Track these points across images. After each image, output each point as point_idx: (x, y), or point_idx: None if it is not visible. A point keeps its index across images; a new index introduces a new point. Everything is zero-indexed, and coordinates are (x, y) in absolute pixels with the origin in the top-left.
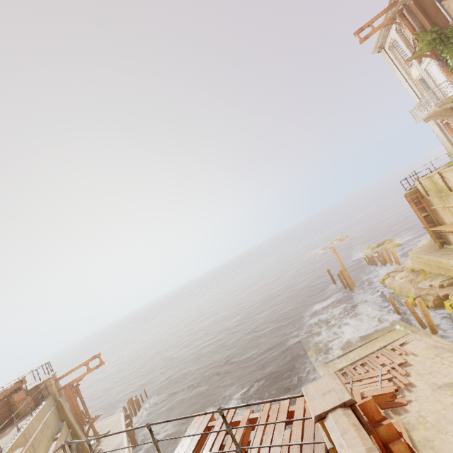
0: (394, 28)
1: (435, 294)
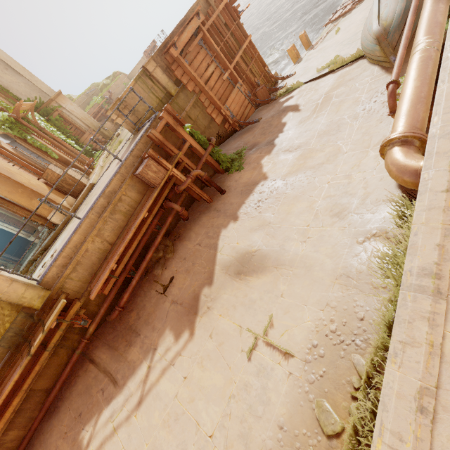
0: None
1: None
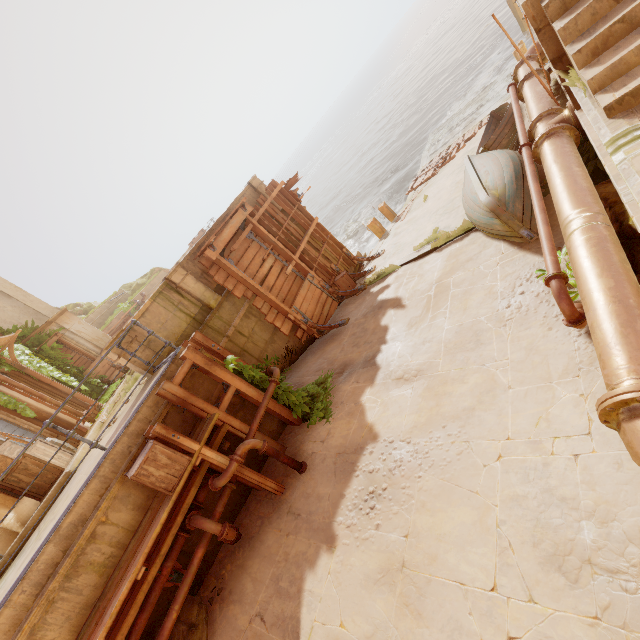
0: None
1: None
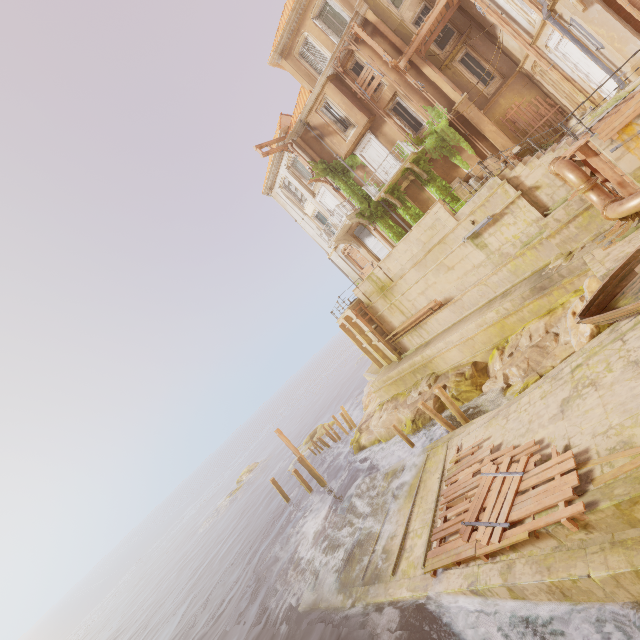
0: (284, 165)
1: (432, 396)
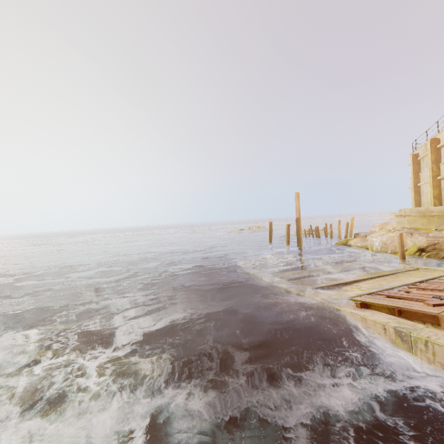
0: None
1: None
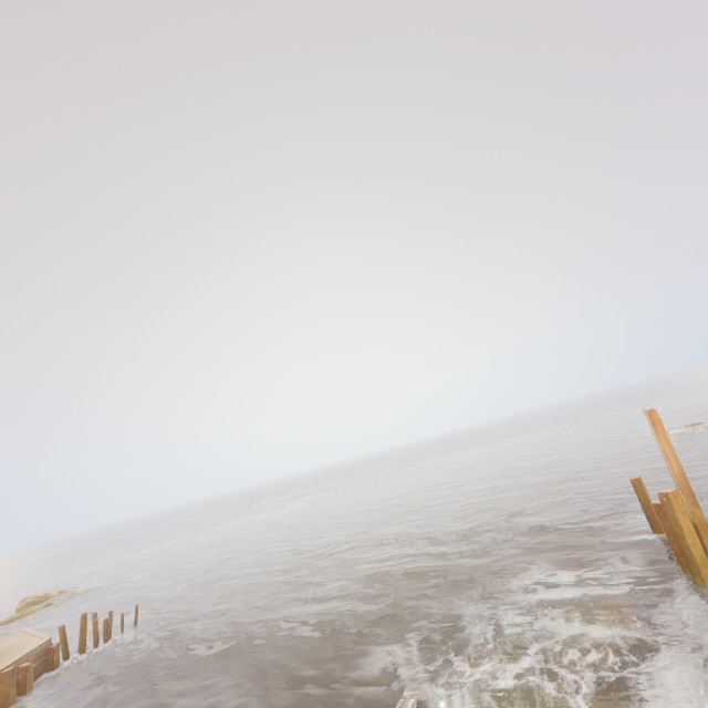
0: None
1: None
